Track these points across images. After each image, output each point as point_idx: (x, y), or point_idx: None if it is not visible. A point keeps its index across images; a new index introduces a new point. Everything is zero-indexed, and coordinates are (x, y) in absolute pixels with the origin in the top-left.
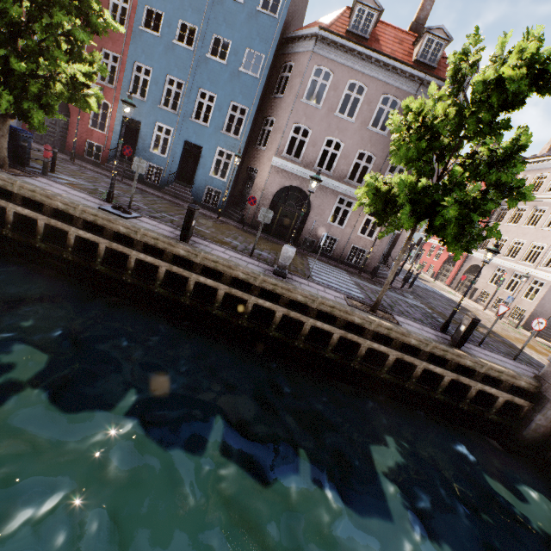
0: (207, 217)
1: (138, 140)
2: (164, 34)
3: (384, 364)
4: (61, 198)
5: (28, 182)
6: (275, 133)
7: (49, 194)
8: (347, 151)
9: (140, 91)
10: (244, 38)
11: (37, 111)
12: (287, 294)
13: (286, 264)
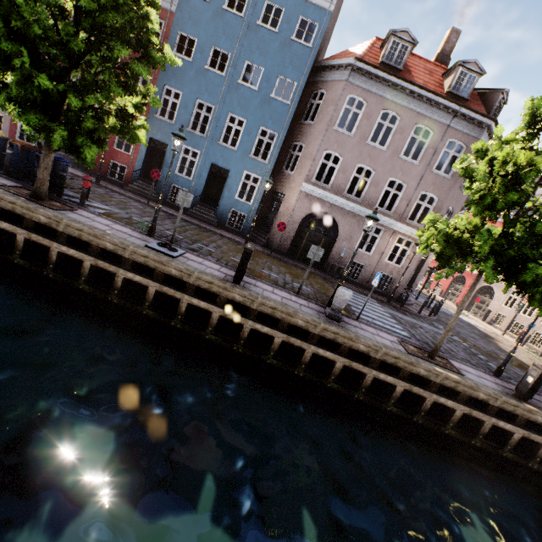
0: (235, 242)
1: (163, 162)
2: (195, 60)
3: (449, 419)
4: (110, 238)
5: (74, 218)
6: (304, 158)
7: (97, 233)
8: (378, 178)
9: (168, 114)
10: (276, 65)
11: (91, 147)
12: (348, 343)
13: (341, 307)
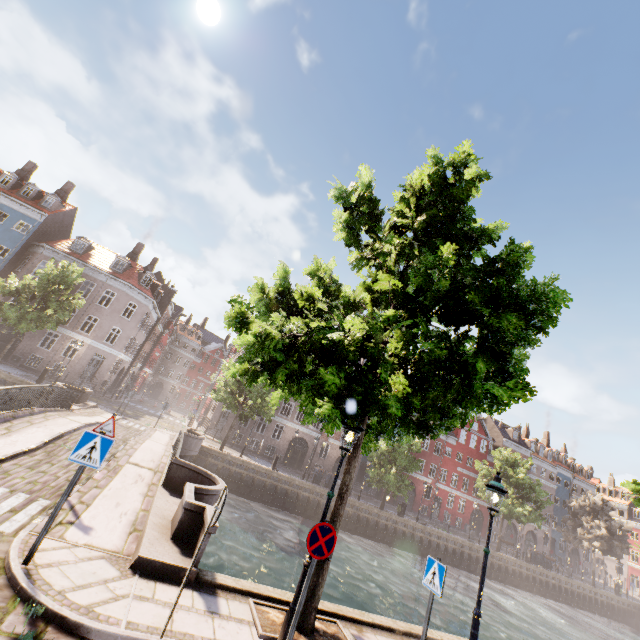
0: None
1: None
2: None
3: None
4: None
5: None
6: None
7: None
8: None
9: None
10: None
11: None
12: None
13: None
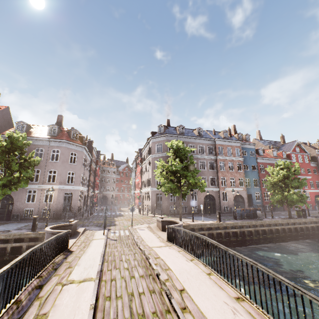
0: None
1: None
2: None
3: None
4: None
5: None
6: None
7: None
8: None
9: None
10: None
11: None
12: None
13: None
